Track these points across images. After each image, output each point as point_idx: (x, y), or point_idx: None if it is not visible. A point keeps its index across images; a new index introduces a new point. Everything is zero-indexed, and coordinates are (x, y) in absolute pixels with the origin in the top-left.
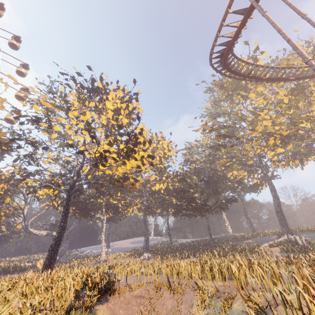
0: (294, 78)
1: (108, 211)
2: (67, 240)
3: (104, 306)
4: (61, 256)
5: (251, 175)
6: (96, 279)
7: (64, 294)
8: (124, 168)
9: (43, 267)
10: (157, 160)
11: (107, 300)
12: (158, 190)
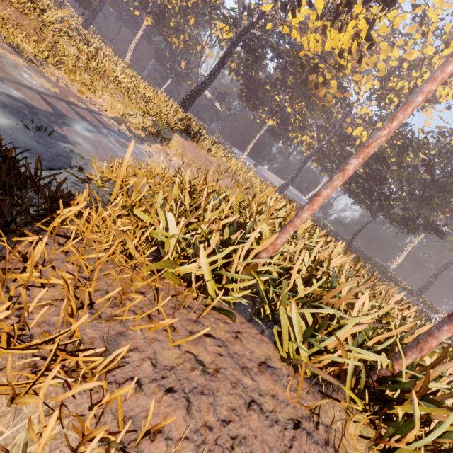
0: None
1: (274, 116)
2: (223, 121)
3: (181, 139)
4: (211, 133)
5: None
6: (190, 121)
7: (171, 120)
8: (321, 44)
9: (179, 104)
10: (407, 93)
11: (186, 139)
12: (355, 139)
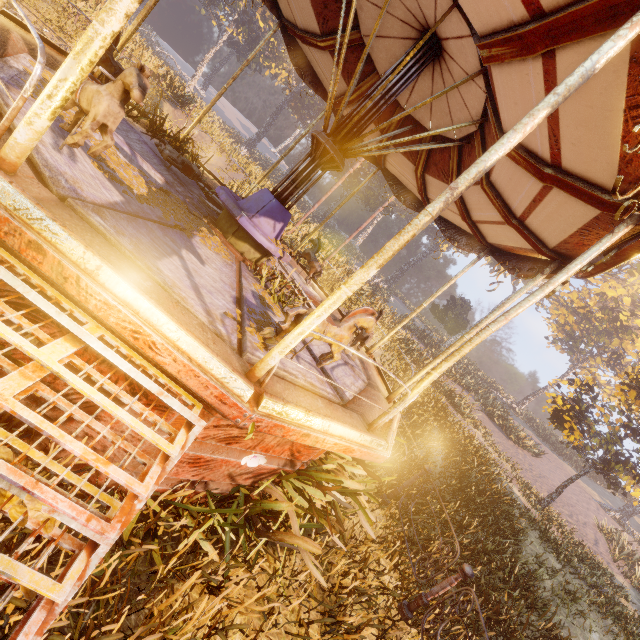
0: None
1: (240, 28)
2: None
3: (171, 108)
4: None
5: None
6: (175, 82)
7: None
8: None
9: None
10: None
11: (175, 108)
12: None
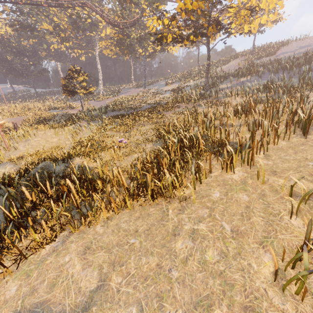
0: (47, 5)
1: None
2: None
3: None
4: None
5: (69, 50)
6: None
7: None
8: None
9: None
10: None
11: None
12: None
